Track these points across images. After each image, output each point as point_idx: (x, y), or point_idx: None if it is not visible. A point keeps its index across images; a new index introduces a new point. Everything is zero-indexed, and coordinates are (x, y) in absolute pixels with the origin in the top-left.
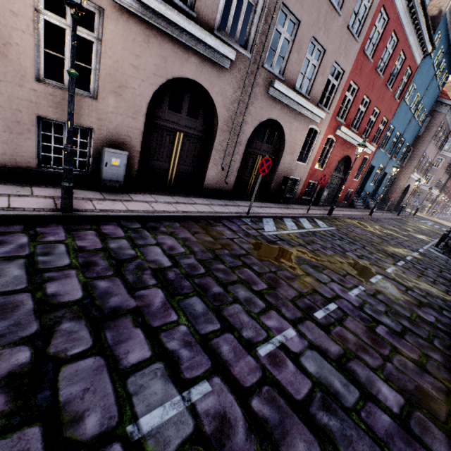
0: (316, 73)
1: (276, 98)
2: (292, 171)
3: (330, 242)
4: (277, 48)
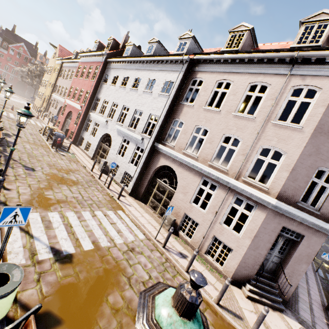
0: None
1: None
2: None
3: None
4: None
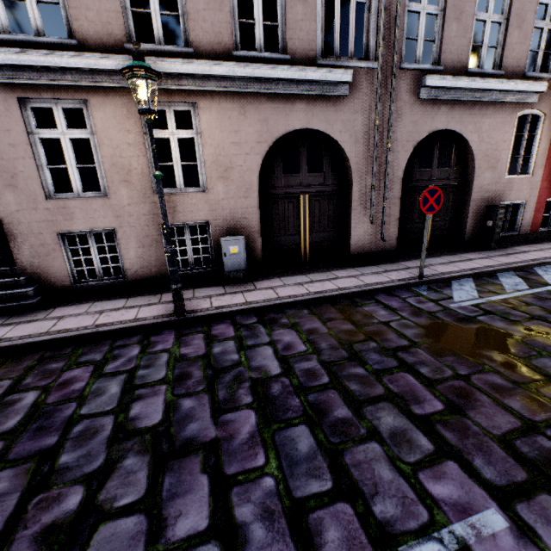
0: (505, 31)
1: (436, 99)
2: (503, 194)
3: None
4: (419, 34)
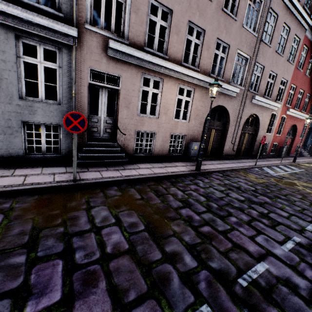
0: (273, 86)
1: (255, 103)
2: None
3: (309, 177)
4: (254, 81)
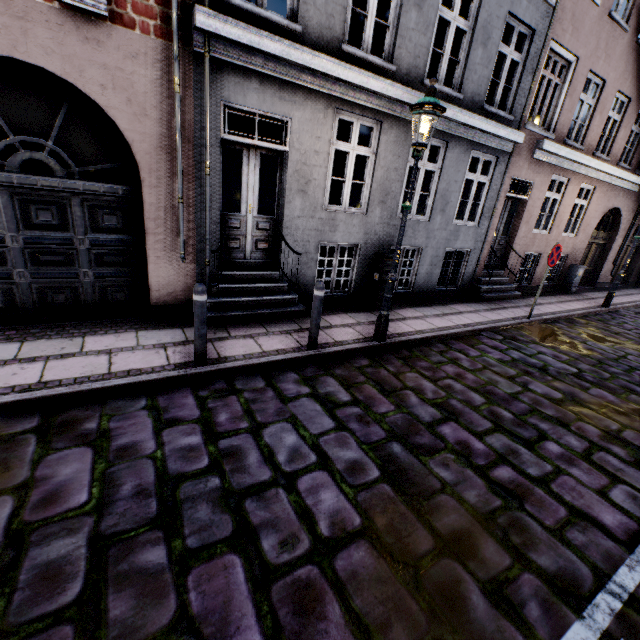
0: None
1: None
2: None
3: None
4: None
